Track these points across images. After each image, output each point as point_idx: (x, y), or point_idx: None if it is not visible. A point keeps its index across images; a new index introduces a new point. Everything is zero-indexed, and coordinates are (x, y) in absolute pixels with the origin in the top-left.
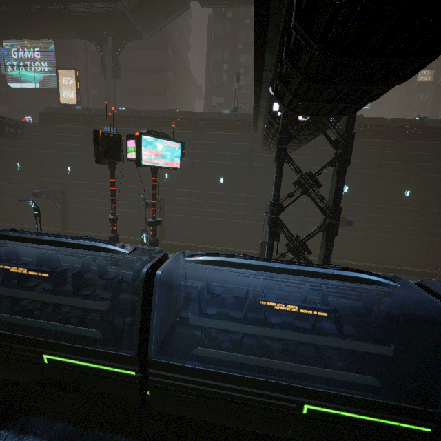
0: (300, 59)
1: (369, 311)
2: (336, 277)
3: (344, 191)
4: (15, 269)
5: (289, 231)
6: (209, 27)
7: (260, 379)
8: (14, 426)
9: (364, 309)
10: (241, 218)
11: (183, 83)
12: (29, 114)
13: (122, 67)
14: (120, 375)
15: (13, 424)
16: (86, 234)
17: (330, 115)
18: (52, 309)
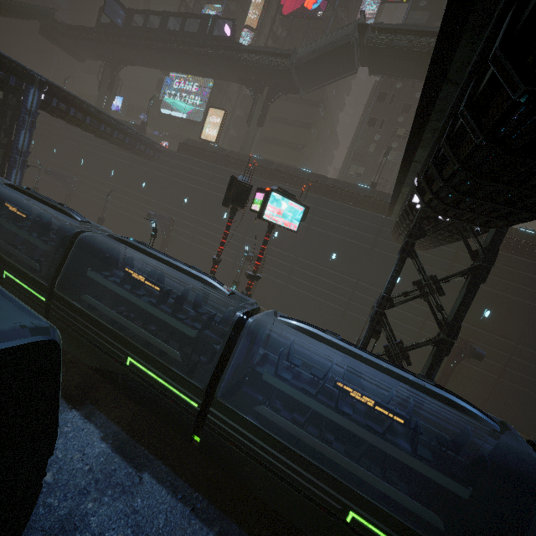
0: (445, 168)
1: (458, 448)
2: (427, 391)
3: (483, 315)
4: (136, 275)
5: (392, 333)
6: (372, 93)
7: (312, 461)
8: (82, 410)
9: (453, 444)
10: (343, 305)
11: (324, 143)
12: (168, 139)
13: (268, 115)
14: (183, 402)
15: (82, 408)
16: None
17: (473, 223)
18: (143, 322)
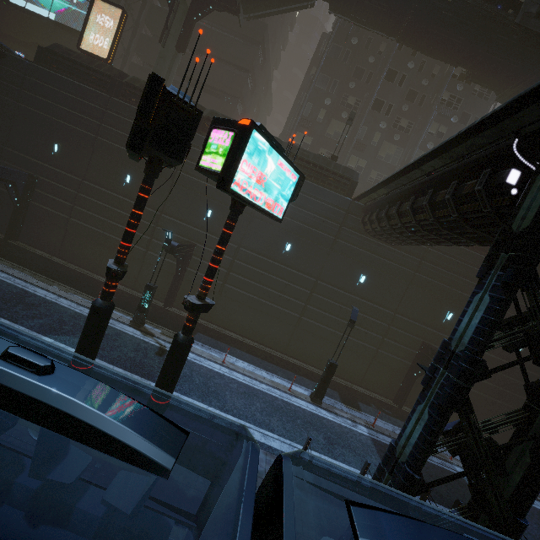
0: None
1: None
2: None
3: (446, 318)
4: None
5: None
6: (319, 47)
7: None
8: None
9: None
10: (298, 310)
11: (259, 102)
12: (23, 49)
13: (189, 46)
14: None
15: None
16: (45, 258)
17: None
18: None
